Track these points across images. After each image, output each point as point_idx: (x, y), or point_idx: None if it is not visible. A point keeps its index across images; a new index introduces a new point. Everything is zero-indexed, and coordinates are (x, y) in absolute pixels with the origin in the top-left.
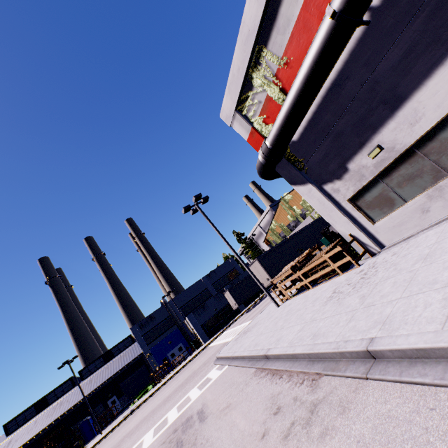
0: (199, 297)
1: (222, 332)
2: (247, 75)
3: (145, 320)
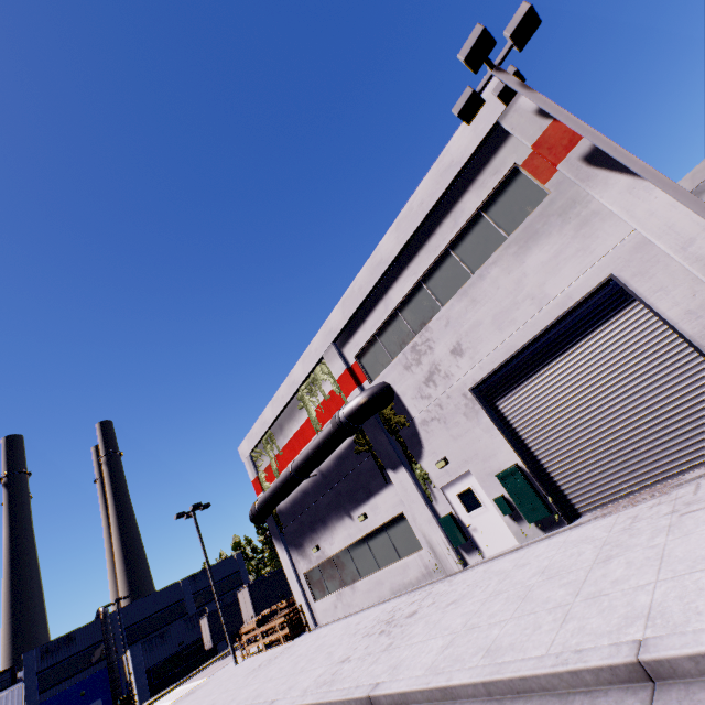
0: (166, 612)
1: (174, 688)
2: (262, 439)
3: (58, 641)
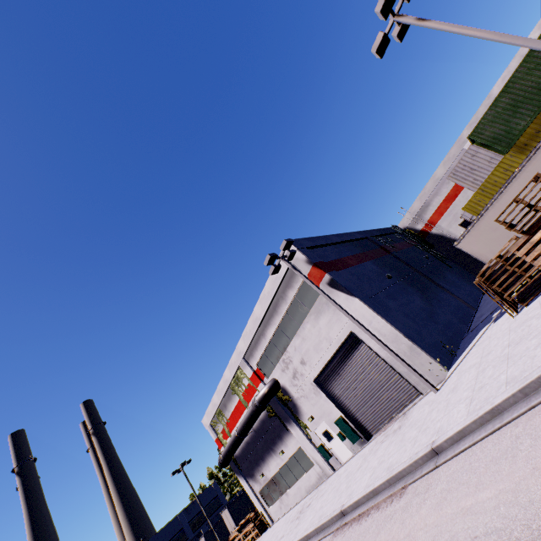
0: None
1: None
2: (215, 414)
3: None
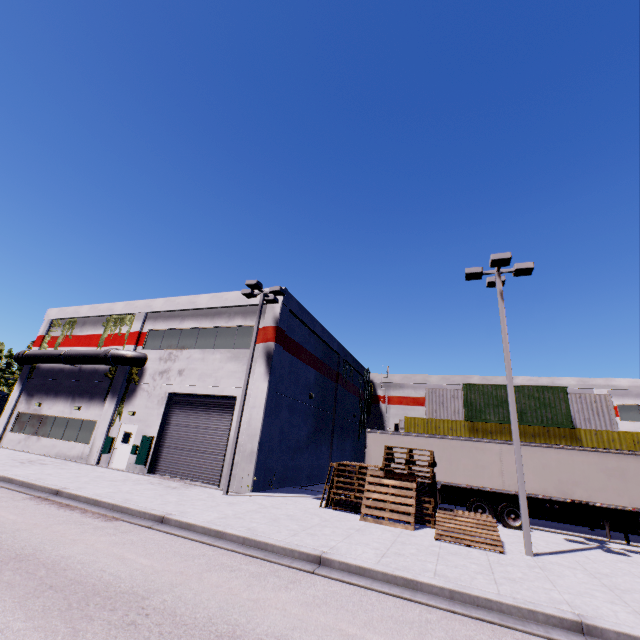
0: None
1: None
2: (68, 319)
3: None
